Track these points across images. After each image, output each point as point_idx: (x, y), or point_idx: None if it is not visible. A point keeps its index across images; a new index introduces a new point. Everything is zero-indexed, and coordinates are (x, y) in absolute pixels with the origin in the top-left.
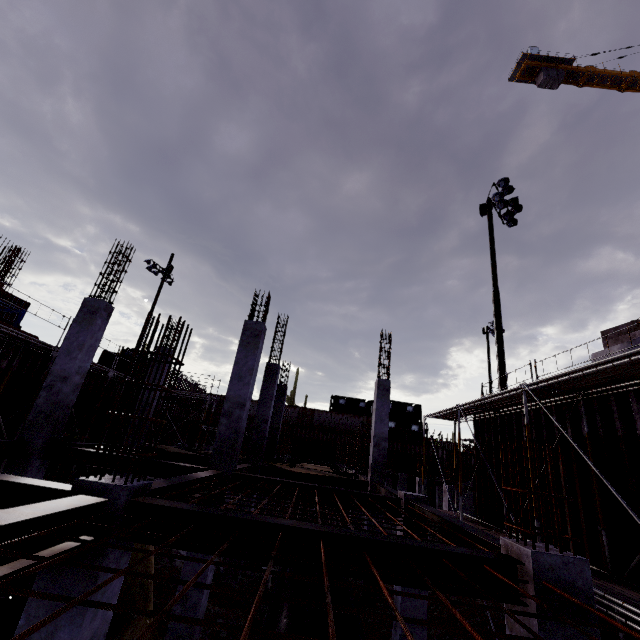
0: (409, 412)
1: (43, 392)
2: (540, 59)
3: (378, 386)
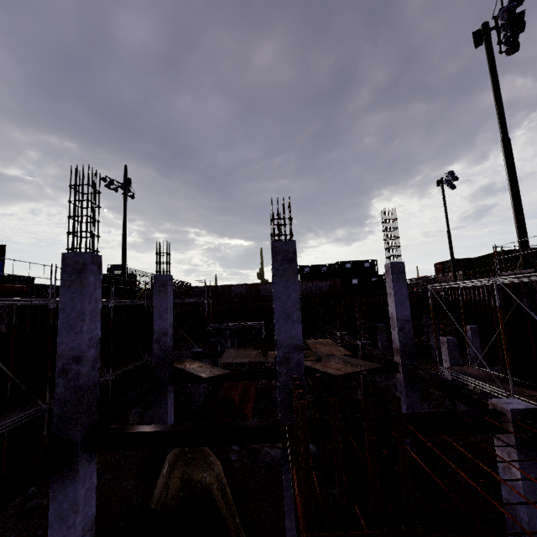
0: (367, 268)
1: (59, 380)
2: None
3: (392, 270)
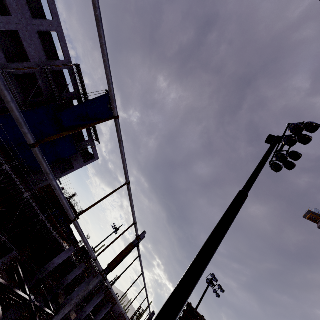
0: None
1: (48, 264)
2: (319, 215)
3: None
